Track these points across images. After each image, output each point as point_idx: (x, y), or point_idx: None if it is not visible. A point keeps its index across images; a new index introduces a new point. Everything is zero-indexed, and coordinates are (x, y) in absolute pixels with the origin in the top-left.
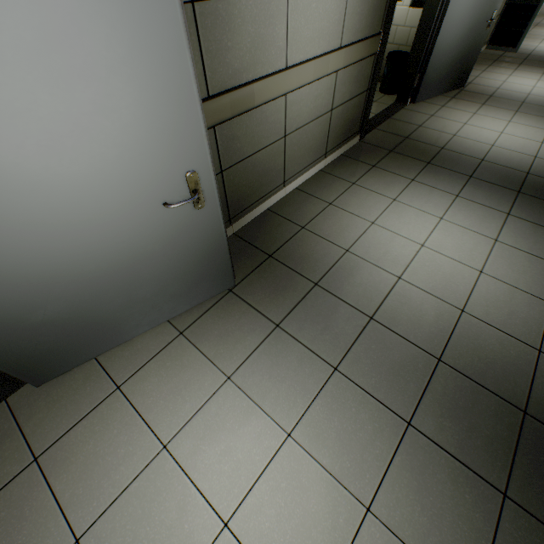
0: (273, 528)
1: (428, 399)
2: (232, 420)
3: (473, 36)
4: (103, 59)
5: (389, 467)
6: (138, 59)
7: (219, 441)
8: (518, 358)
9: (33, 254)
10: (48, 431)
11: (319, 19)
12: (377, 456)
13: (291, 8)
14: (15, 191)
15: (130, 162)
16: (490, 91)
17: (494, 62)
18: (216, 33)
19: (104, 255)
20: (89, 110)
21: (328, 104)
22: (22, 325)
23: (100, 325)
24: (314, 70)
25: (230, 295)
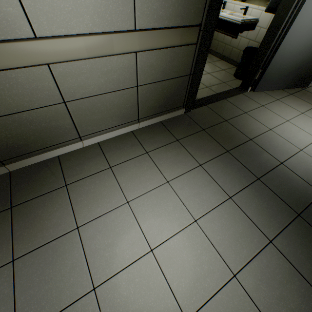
0: None
1: None
2: None
3: None
4: None
5: None
6: None
7: None
8: None
9: None
10: None
11: None
12: None
13: None
14: None
15: None
16: None
17: None
18: None
19: None
20: None
21: (130, 81)
22: None
23: None
24: (86, 47)
25: None
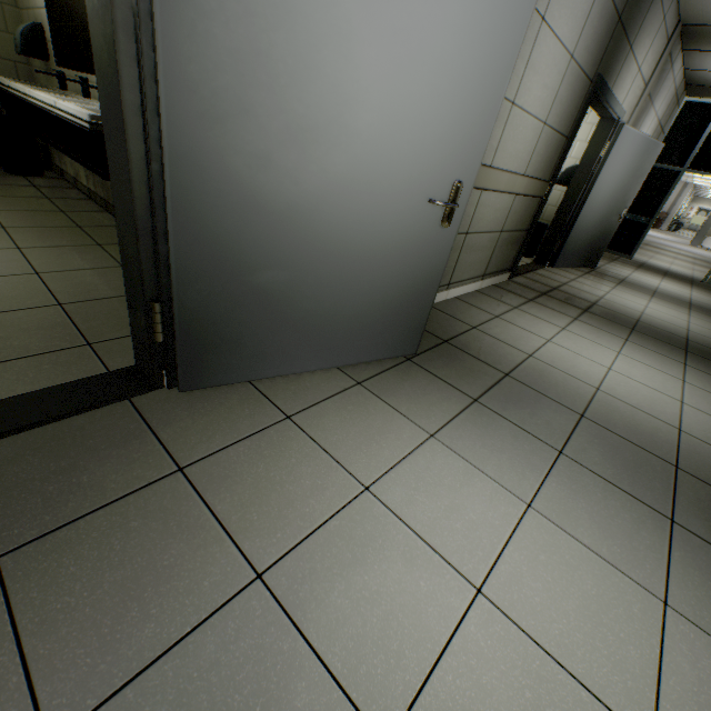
0: (546, 605)
1: (683, 500)
2: (449, 477)
3: (607, 224)
4: (466, 44)
5: (670, 561)
6: (484, 58)
7: (440, 496)
8: None
9: (312, 192)
10: (196, 442)
11: (520, 142)
12: (650, 547)
13: (509, 121)
14: (349, 116)
15: (429, 143)
16: (620, 277)
17: (613, 260)
18: None
19: (354, 232)
20: (435, 78)
21: (501, 224)
22: (240, 279)
23: (291, 330)
24: (506, 182)
25: (410, 363)
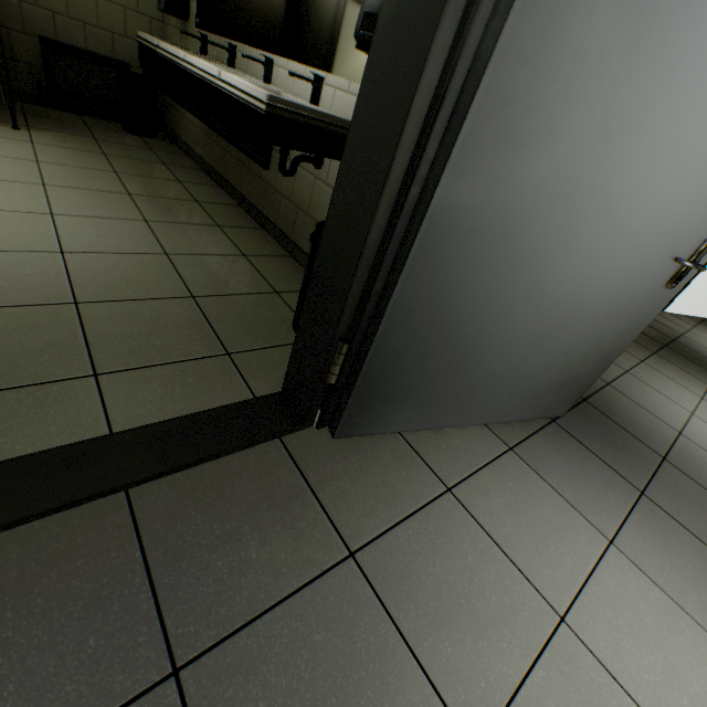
0: None
1: None
2: (650, 614)
3: None
4: None
5: None
6: None
7: (648, 645)
8: None
9: (563, 238)
10: (360, 514)
11: None
12: None
13: None
14: (650, 150)
15: None
16: None
17: None
18: None
19: (578, 286)
20: None
21: None
22: (444, 329)
23: (464, 384)
24: None
25: (556, 426)
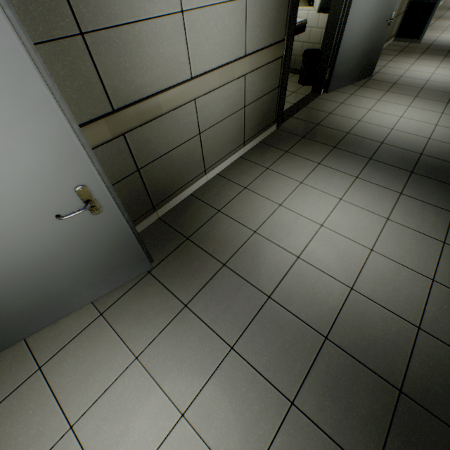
0: None
1: (312, 377)
2: (134, 400)
3: (376, 34)
4: None
5: (270, 449)
6: None
7: (120, 421)
8: (398, 335)
9: None
10: None
11: (219, 34)
12: (260, 437)
13: (189, 29)
14: None
15: (12, 186)
16: (394, 79)
17: (399, 52)
18: (112, 57)
19: (7, 261)
20: None
21: (240, 103)
22: None
23: (21, 315)
24: (219, 77)
25: (148, 276)
